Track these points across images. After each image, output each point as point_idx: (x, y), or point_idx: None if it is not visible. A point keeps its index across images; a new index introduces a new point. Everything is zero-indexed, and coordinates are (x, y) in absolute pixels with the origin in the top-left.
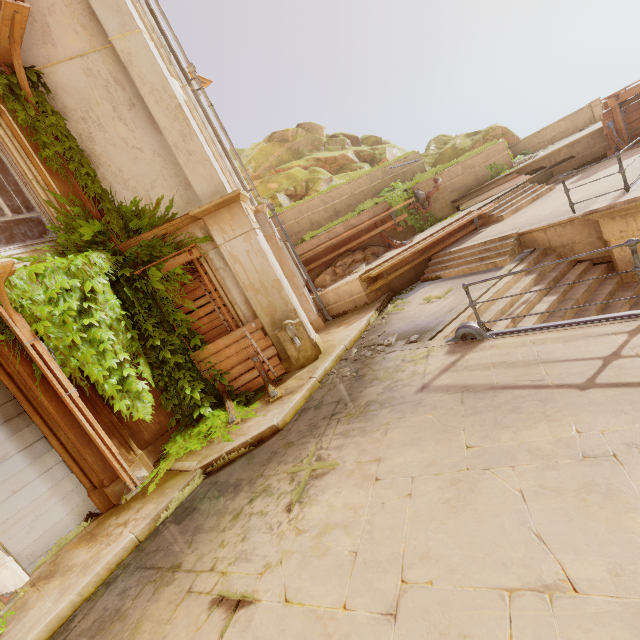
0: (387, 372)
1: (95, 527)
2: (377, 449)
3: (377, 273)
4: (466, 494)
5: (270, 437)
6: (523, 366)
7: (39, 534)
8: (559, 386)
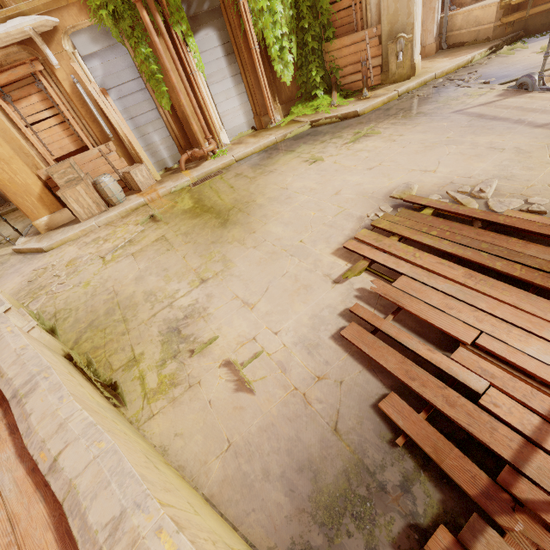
0: (447, 99)
1: (255, 134)
2: (404, 132)
3: (519, 1)
4: (427, 150)
5: (351, 118)
6: (528, 111)
7: (234, 126)
8: (528, 124)
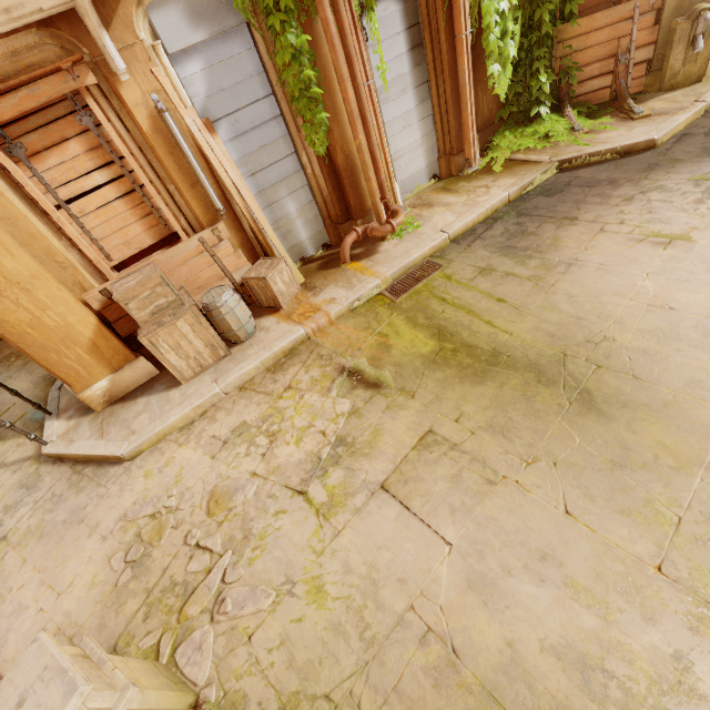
0: None
1: (445, 186)
2: None
3: None
4: None
5: (639, 152)
6: None
7: (409, 174)
8: None
